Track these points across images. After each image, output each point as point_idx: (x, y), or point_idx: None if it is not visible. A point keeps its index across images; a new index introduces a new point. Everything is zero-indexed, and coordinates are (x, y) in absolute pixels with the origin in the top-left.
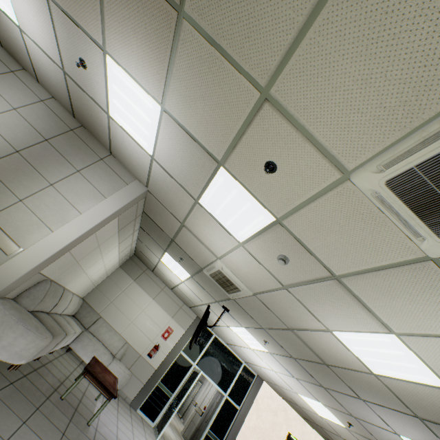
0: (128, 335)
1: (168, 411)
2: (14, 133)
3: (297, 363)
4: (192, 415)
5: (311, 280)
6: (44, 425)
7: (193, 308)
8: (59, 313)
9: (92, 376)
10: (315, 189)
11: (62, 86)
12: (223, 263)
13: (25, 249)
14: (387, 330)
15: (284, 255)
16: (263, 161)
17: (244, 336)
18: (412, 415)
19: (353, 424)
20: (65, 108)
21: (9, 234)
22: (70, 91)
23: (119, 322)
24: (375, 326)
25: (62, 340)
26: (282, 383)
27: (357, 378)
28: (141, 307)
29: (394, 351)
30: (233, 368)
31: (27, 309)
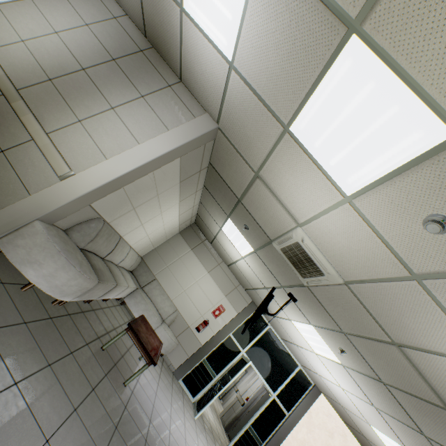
0: (179, 303)
1: (210, 392)
2: (83, 49)
3: (387, 391)
4: (232, 401)
5: None
6: (73, 373)
7: (249, 291)
8: (115, 264)
9: (134, 334)
10: None
11: None
12: (306, 233)
13: (76, 174)
14: None
15: (444, 215)
16: None
17: (309, 336)
18: None
19: None
20: (137, 25)
21: (64, 155)
22: None
23: (172, 288)
24: None
25: (112, 289)
26: (349, 405)
27: None
28: (195, 278)
29: None
30: (286, 368)
31: (77, 244)
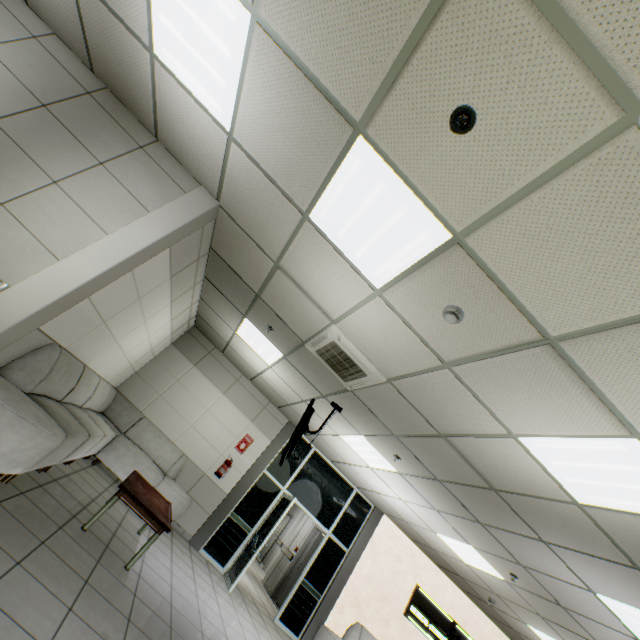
0: (186, 444)
1: (246, 552)
2: None
3: (443, 488)
4: (277, 559)
5: (498, 350)
6: (53, 567)
7: (284, 408)
8: (79, 406)
9: (131, 497)
10: (551, 159)
11: (67, 3)
12: (341, 330)
13: (12, 286)
14: (626, 431)
15: (457, 306)
16: (449, 108)
17: (361, 449)
18: (627, 566)
19: (519, 576)
20: (76, 53)
21: None
22: (82, 11)
23: (172, 426)
24: (605, 425)
25: (83, 444)
26: (412, 517)
27: (544, 510)
28: (206, 405)
29: (629, 467)
30: (340, 495)
31: (21, 388)
